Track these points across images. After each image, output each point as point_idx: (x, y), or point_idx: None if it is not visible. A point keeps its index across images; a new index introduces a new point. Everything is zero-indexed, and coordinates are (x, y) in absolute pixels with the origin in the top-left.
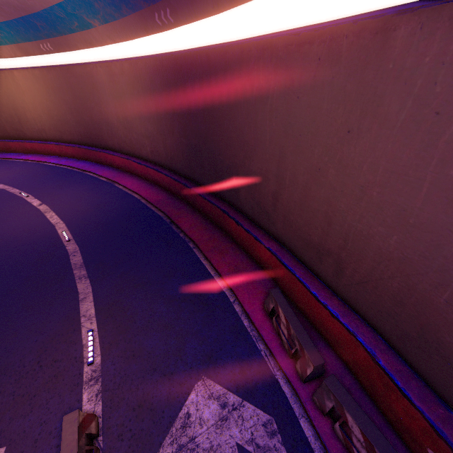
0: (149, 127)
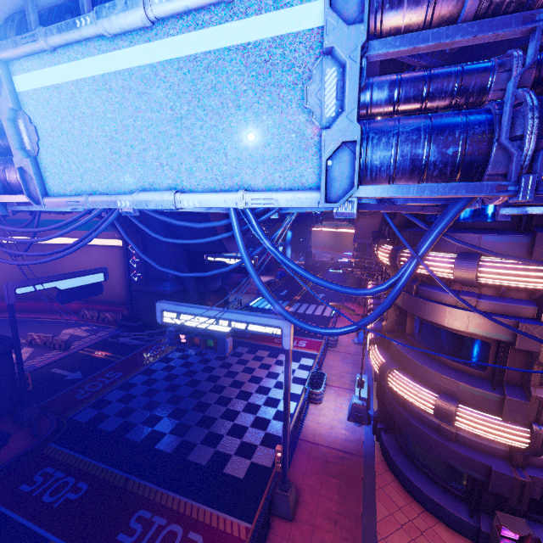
0: None
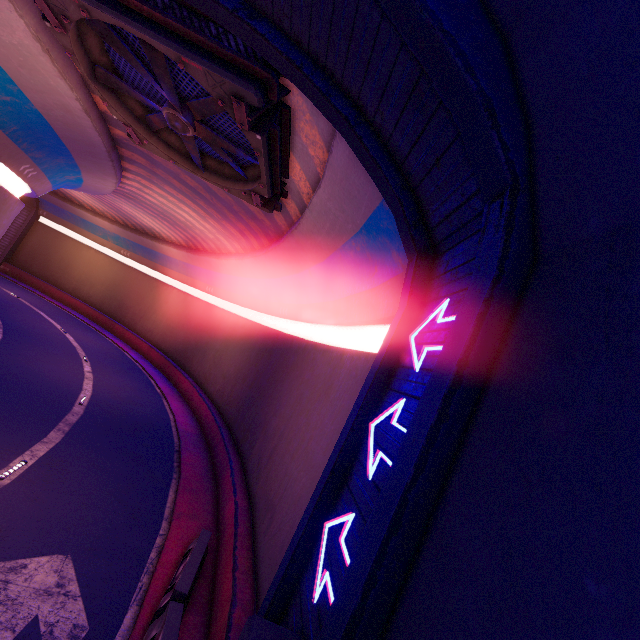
0: (232, 370)
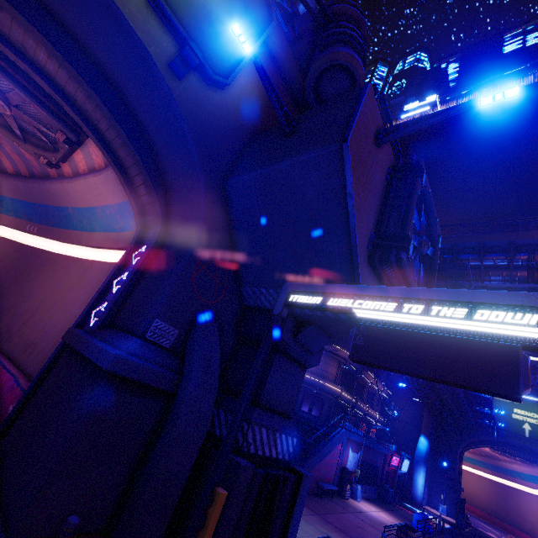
0: None
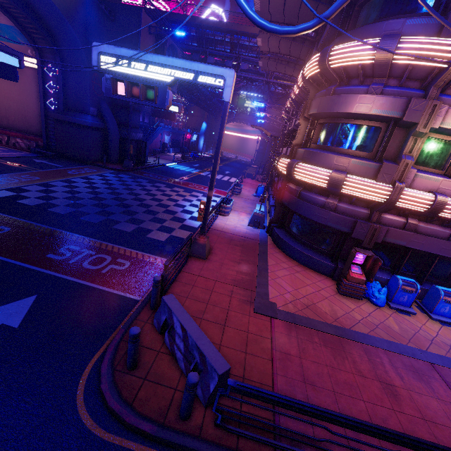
0: None
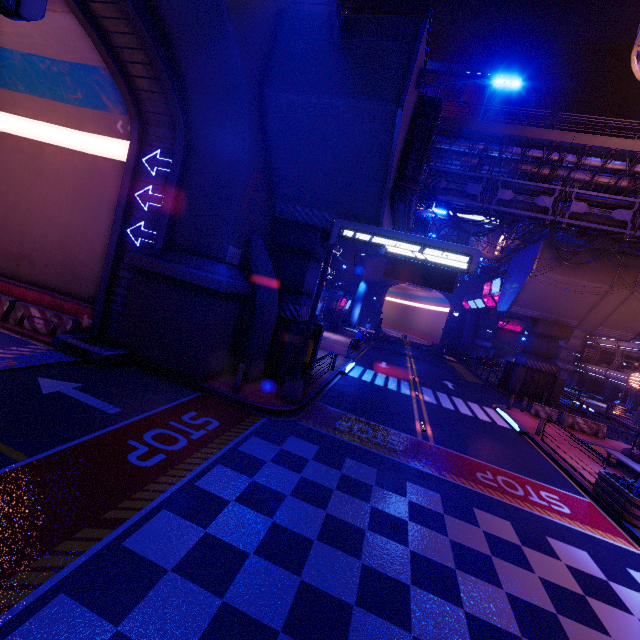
0: None
